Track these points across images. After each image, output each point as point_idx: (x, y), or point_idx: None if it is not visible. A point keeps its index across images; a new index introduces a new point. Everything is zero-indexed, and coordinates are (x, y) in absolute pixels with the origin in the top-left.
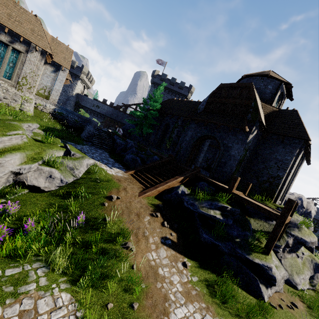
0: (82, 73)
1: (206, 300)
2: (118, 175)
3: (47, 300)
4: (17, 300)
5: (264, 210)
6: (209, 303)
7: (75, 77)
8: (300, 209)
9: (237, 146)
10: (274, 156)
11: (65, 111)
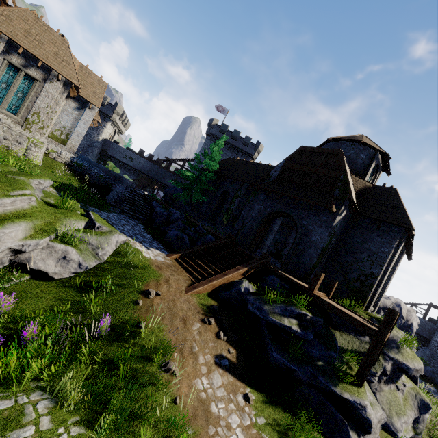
0: (115, 112)
1: None
2: (158, 260)
3: None
4: None
5: (356, 321)
6: None
7: (104, 117)
8: (399, 319)
9: (319, 229)
10: (367, 246)
11: (87, 162)
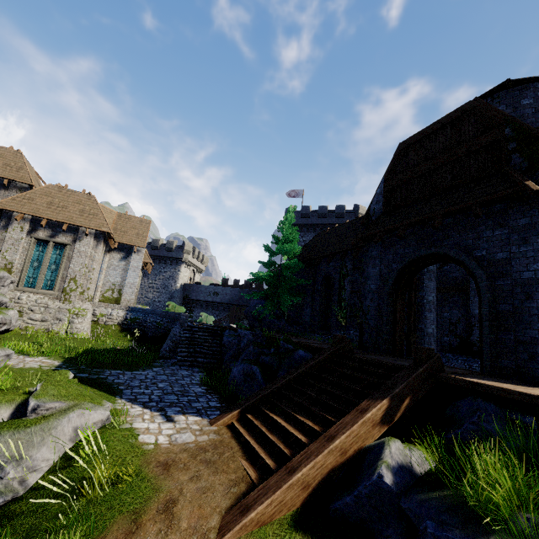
0: (184, 252)
1: None
2: (176, 443)
3: None
4: None
5: None
6: None
7: (176, 261)
8: None
9: (526, 249)
10: None
11: (142, 313)
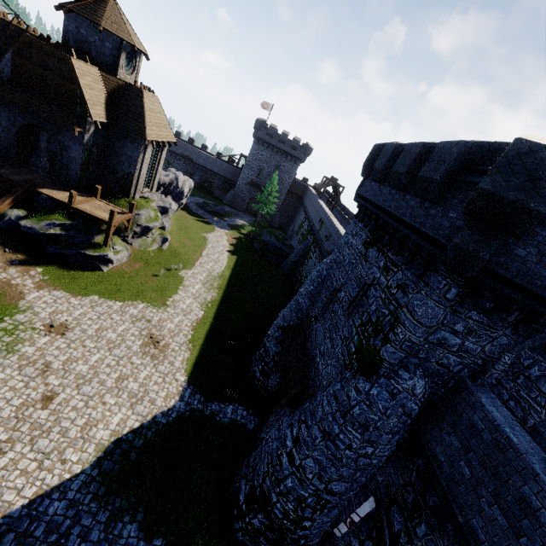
0: None
1: (55, 286)
2: None
3: None
4: None
5: (98, 219)
6: (57, 286)
7: None
8: (176, 189)
9: (75, 147)
10: (124, 151)
11: None
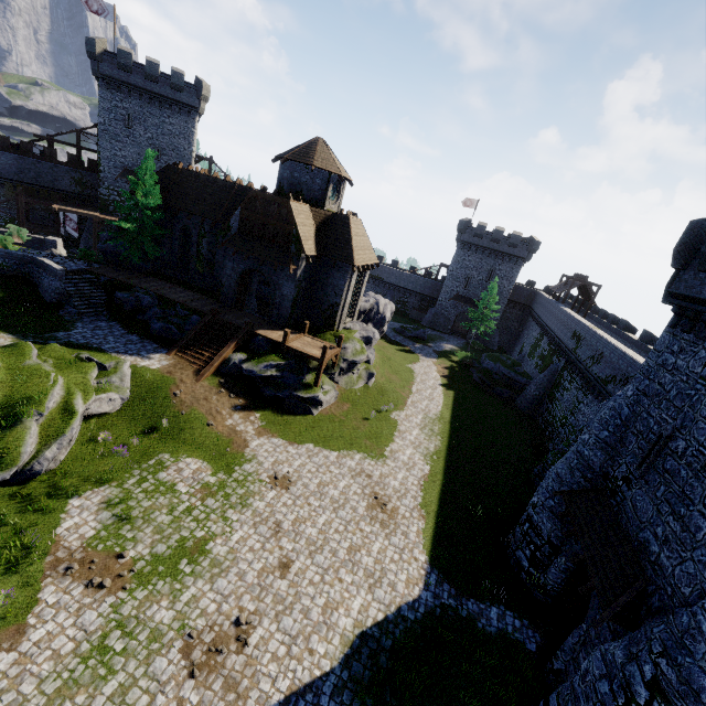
0: None
1: (272, 432)
2: (164, 365)
3: (182, 464)
4: (169, 468)
5: (310, 356)
6: (274, 433)
7: None
8: (376, 316)
9: (288, 284)
10: (331, 281)
11: None
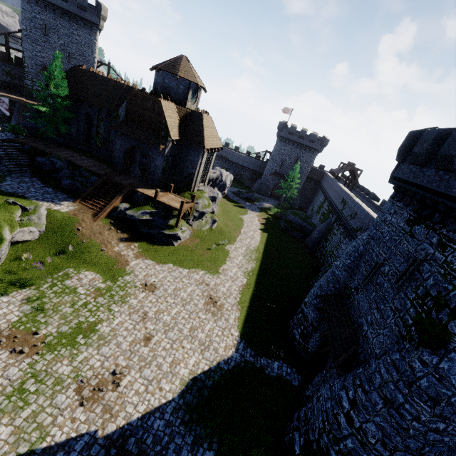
0: None
1: (146, 256)
2: (71, 209)
3: (82, 275)
4: (72, 278)
5: (173, 207)
6: (147, 256)
7: None
8: (220, 183)
9: (159, 158)
10: (189, 158)
11: None
